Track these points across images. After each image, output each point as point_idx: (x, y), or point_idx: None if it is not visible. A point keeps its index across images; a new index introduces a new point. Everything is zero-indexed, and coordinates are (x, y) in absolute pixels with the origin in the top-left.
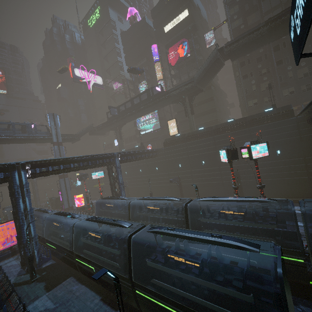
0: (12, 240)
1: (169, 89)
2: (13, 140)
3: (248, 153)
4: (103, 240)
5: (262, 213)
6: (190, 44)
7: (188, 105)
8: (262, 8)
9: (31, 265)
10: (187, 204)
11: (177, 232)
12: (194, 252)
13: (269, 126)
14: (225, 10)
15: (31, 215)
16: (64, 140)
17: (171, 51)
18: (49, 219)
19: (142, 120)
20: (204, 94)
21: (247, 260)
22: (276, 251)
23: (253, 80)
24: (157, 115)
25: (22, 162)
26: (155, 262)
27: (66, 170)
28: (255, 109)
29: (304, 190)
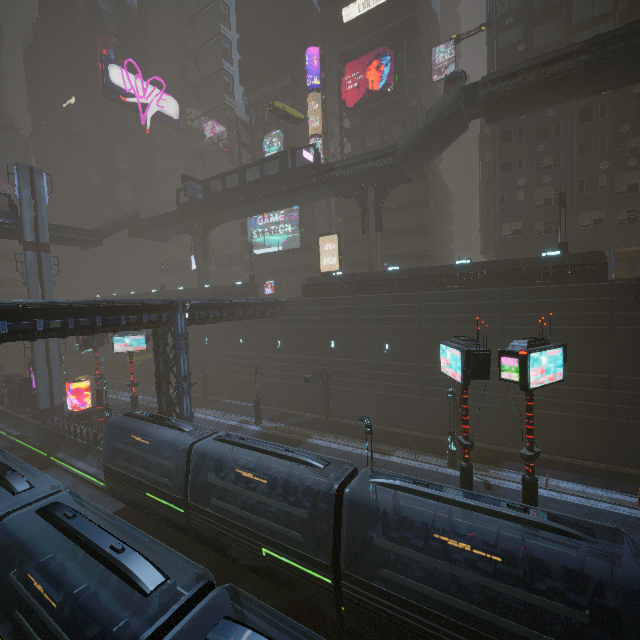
0: None
1: (335, 163)
2: None
3: (521, 371)
4: (69, 610)
5: (537, 544)
6: (396, 65)
7: (372, 208)
8: (572, 13)
9: None
10: (343, 486)
11: None
12: None
13: (548, 293)
14: (489, 2)
15: None
16: (58, 240)
17: (352, 72)
18: None
19: (260, 222)
20: (410, 189)
21: None
22: None
23: (523, 178)
24: (298, 217)
25: None
26: None
27: (20, 336)
28: (514, 245)
29: (596, 446)
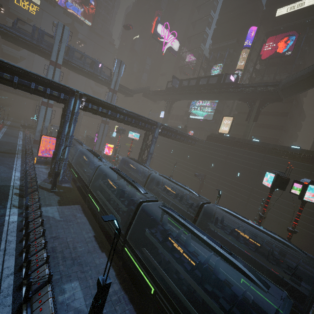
0: (49, 153)
1: (245, 84)
2: (80, 71)
3: (301, 191)
4: (117, 192)
5: (278, 256)
6: (298, 41)
7: (255, 109)
8: None
9: (55, 179)
10: (204, 204)
11: (187, 223)
12: (193, 250)
13: None
14: None
15: (70, 141)
16: (119, 90)
17: (270, 42)
18: (81, 151)
19: (197, 104)
20: (280, 106)
21: (245, 290)
22: (274, 299)
23: None
24: (216, 105)
25: (81, 92)
26: (153, 236)
27: (111, 117)
28: None
29: None
